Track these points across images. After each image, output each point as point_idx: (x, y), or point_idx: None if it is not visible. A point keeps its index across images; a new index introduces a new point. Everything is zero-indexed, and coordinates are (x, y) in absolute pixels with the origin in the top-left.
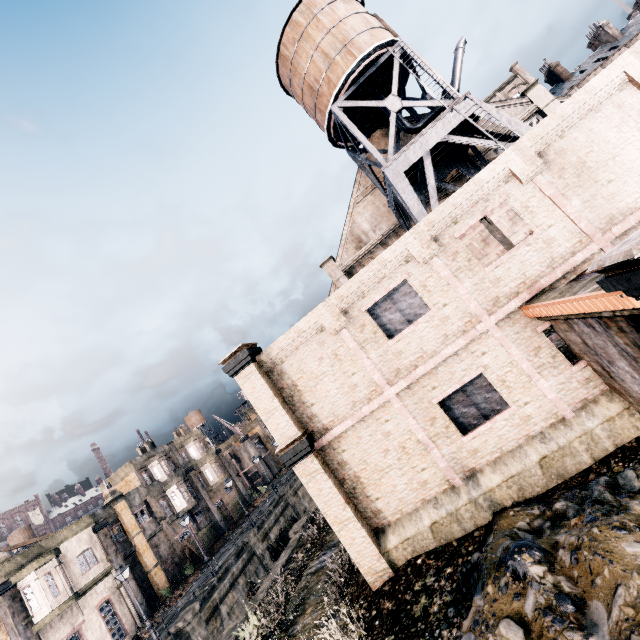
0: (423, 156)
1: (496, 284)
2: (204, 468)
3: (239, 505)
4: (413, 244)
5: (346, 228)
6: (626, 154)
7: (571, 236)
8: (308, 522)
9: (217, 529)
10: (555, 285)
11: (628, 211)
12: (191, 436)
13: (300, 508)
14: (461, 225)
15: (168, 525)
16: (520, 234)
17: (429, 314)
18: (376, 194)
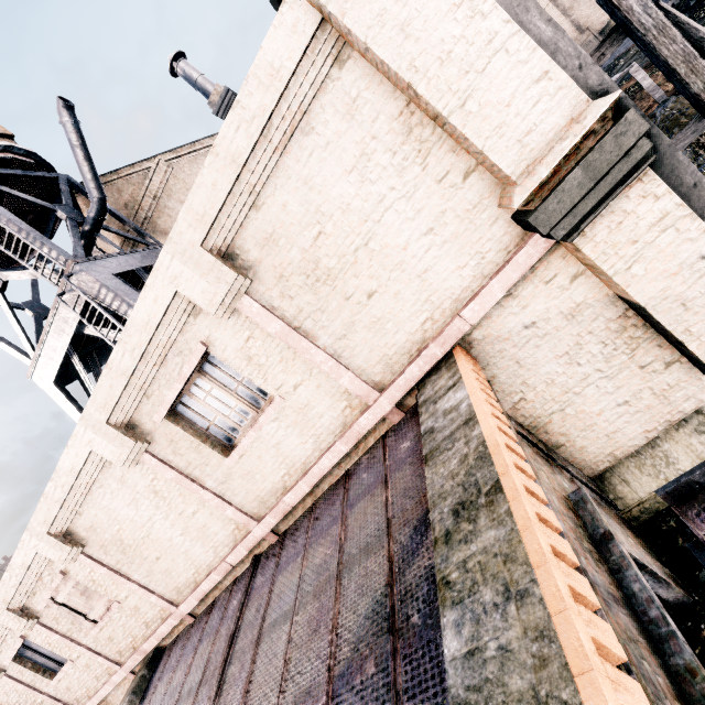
0: (68, 354)
1: (111, 642)
2: None
3: None
4: (2, 619)
5: None
6: (158, 532)
7: (151, 605)
8: None
9: None
10: (162, 643)
11: (191, 585)
12: None
13: None
14: (41, 596)
15: None
16: (99, 609)
17: (69, 665)
18: None
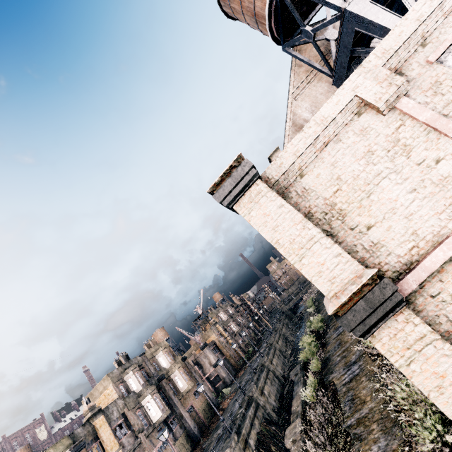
0: None
1: None
2: (173, 375)
3: (208, 409)
4: None
5: (288, 120)
6: None
7: None
8: (303, 426)
9: (191, 437)
10: None
11: None
12: (159, 347)
13: (269, 407)
14: None
15: (146, 438)
16: None
17: None
18: (311, 86)
